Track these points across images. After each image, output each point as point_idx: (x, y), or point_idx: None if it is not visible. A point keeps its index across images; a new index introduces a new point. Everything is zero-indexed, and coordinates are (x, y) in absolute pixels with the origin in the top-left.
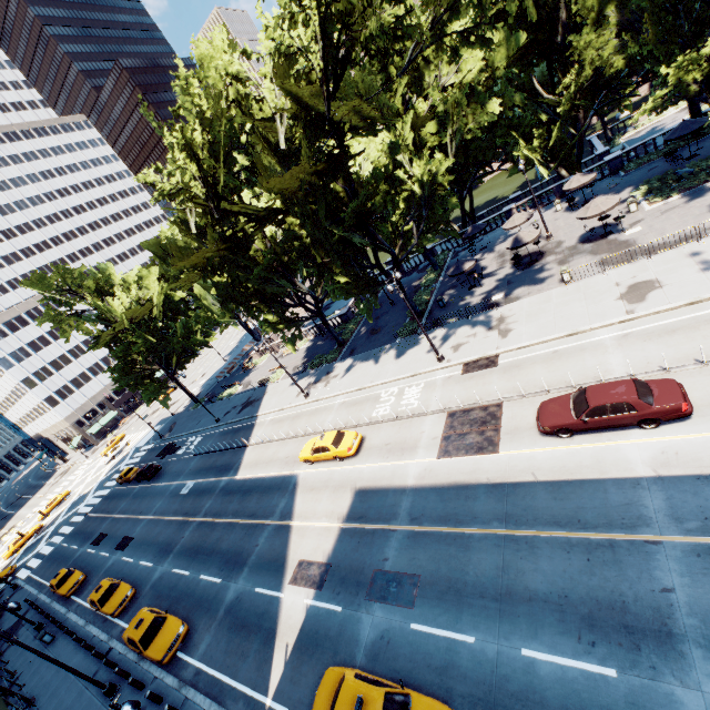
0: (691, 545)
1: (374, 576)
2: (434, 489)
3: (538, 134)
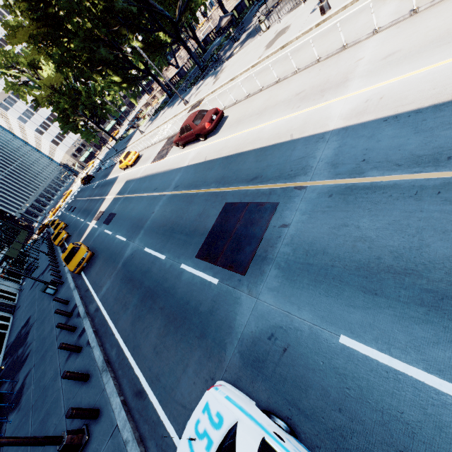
0: (170, 195)
1: (109, 215)
2: (140, 179)
3: None
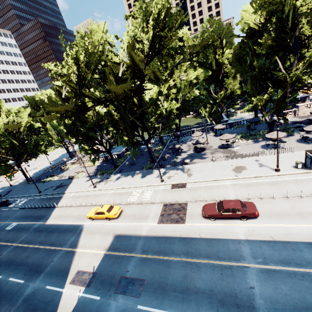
0: (260, 268)
1: (120, 280)
2: (155, 238)
3: (209, 106)
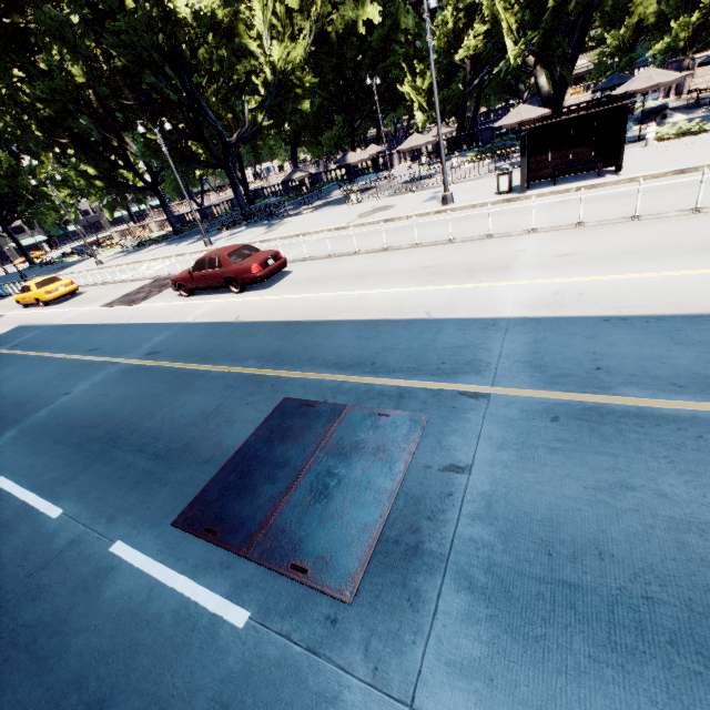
0: (131, 365)
1: None
2: (61, 327)
3: (421, 71)
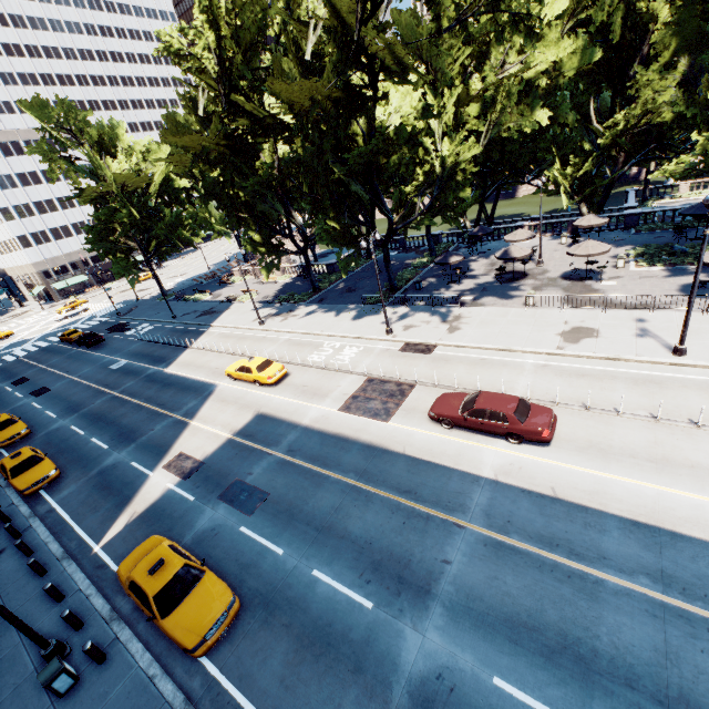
0: (485, 536)
1: (234, 483)
2: (320, 433)
3: (574, 161)
